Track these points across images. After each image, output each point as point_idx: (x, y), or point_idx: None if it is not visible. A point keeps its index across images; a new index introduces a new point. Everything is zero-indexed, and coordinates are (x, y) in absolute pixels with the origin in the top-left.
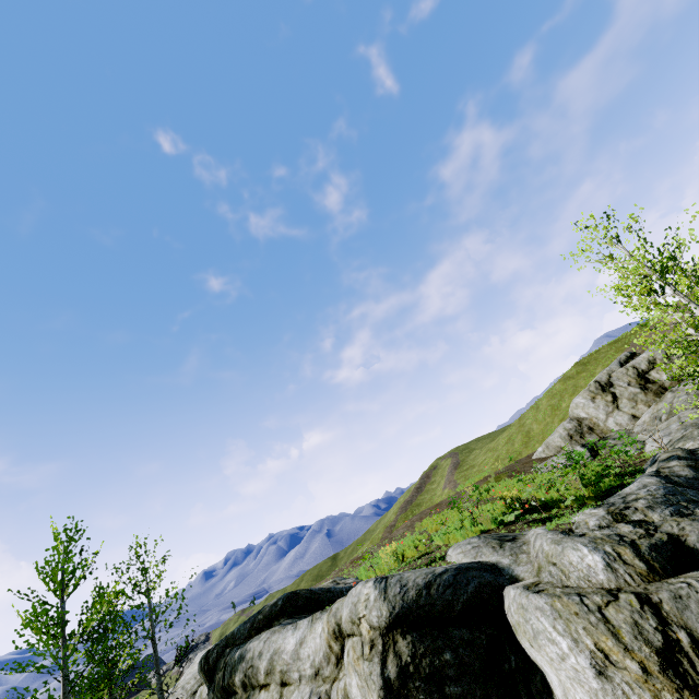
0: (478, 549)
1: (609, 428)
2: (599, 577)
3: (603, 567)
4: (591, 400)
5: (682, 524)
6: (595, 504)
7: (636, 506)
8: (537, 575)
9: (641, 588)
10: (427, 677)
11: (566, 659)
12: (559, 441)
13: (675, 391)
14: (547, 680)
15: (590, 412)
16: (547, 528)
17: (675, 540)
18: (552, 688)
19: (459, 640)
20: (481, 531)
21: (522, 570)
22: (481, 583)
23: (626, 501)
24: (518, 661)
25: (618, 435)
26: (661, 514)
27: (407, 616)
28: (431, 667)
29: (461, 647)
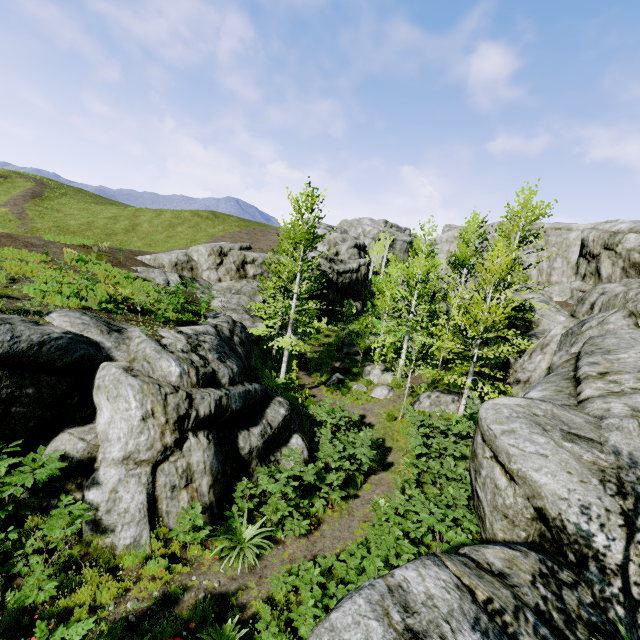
0: (88, 327)
1: (202, 276)
2: (172, 378)
3: (178, 375)
4: (209, 254)
5: (220, 366)
6: (175, 326)
7: (205, 347)
8: (130, 362)
9: (189, 390)
10: (1, 400)
11: (130, 411)
12: (167, 262)
13: (249, 282)
14: (96, 414)
15: (201, 260)
16: (144, 332)
17: (214, 373)
18: (97, 417)
19: (46, 383)
20: (84, 306)
21: (120, 355)
22: (86, 354)
23: (199, 340)
24: (80, 400)
25: (205, 284)
26: (213, 357)
27: (9, 359)
28: (10, 395)
29: (46, 387)
